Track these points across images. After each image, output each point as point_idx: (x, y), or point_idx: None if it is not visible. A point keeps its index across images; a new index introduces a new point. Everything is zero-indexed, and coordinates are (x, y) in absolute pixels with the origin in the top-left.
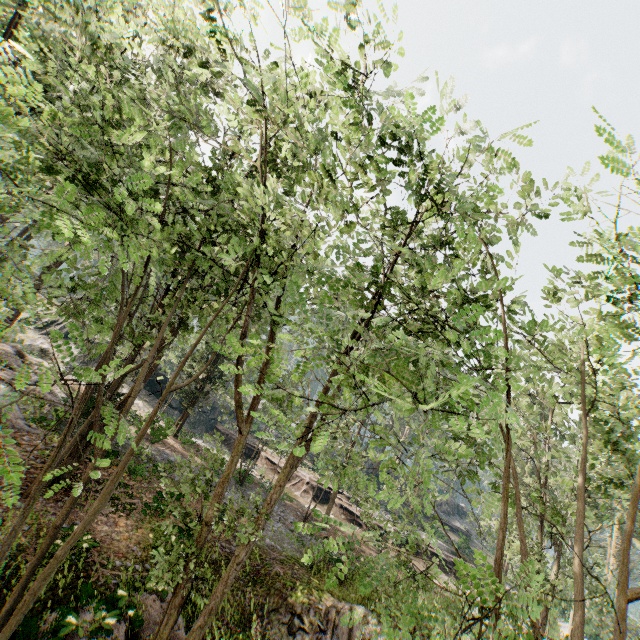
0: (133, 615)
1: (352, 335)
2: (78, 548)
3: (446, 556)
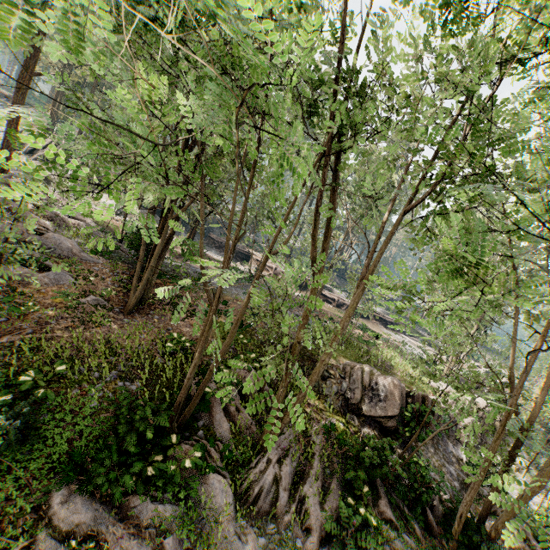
0: (237, 382)
1: (414, 192)
2: (182, 346)
3: (387, 318)
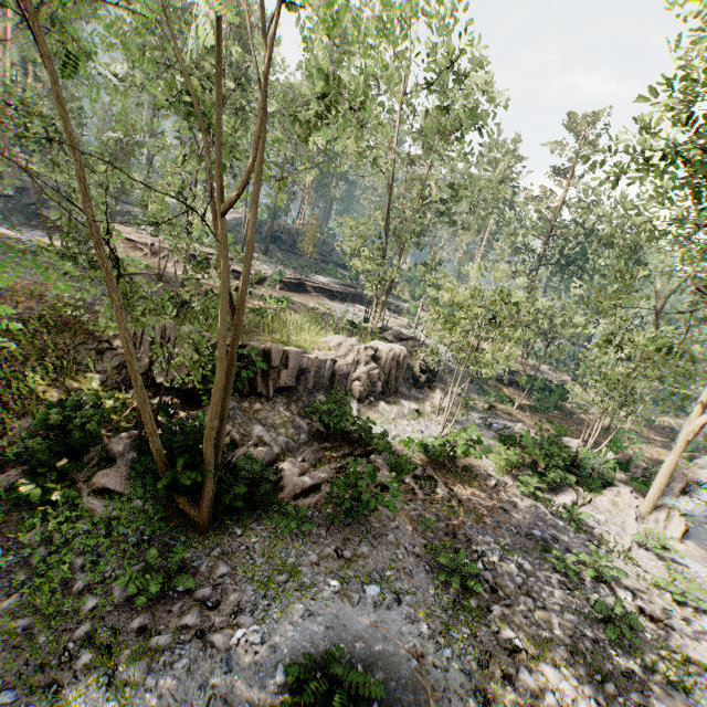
0: None
1: None
2: None
3: (333, 288)
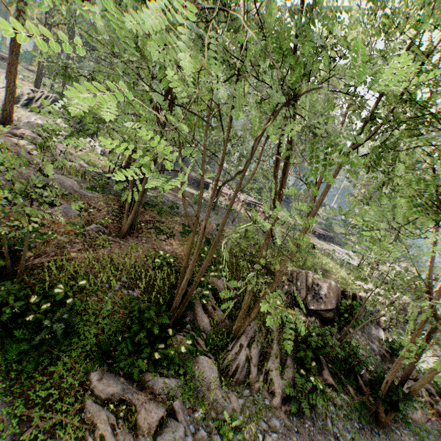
0: (211, 287)
1: (359, 133)
2: (167, 261)
3: (320, 232)
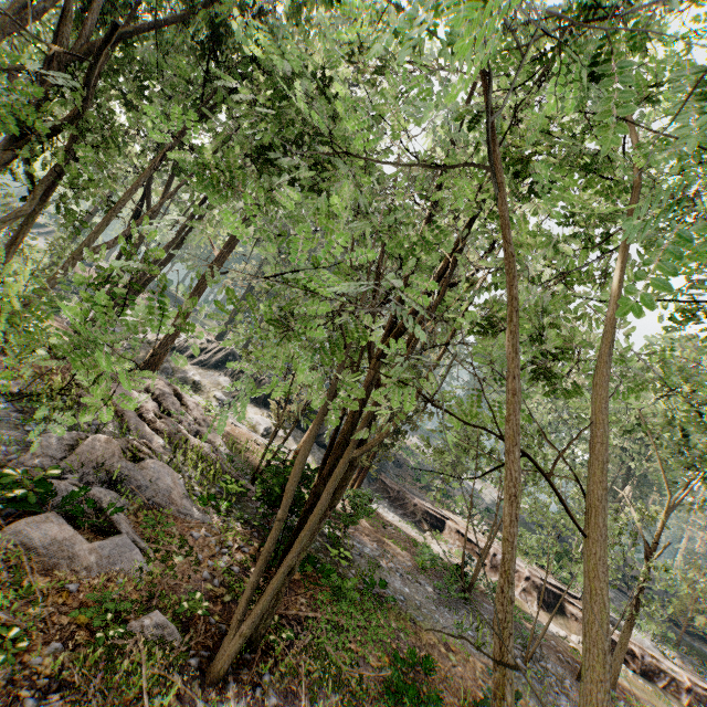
0: None
1: None
2: None
3: None
